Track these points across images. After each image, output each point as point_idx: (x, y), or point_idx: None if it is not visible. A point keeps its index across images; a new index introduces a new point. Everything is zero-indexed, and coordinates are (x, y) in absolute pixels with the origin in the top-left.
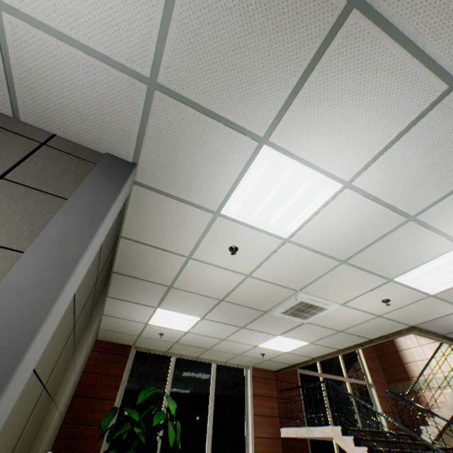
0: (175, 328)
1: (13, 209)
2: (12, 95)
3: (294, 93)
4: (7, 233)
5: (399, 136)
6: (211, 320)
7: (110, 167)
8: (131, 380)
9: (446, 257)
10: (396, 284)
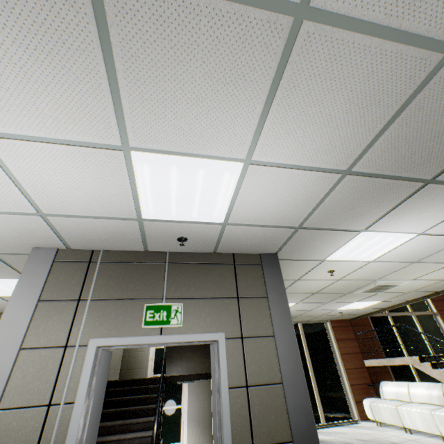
0: None
1: (254, 314)
2: (215, 246)
3: (386, 212)
4: (261, 328)
5: None
6: (303, 302)
7: (268, 264)
8: None
9: None
10: None
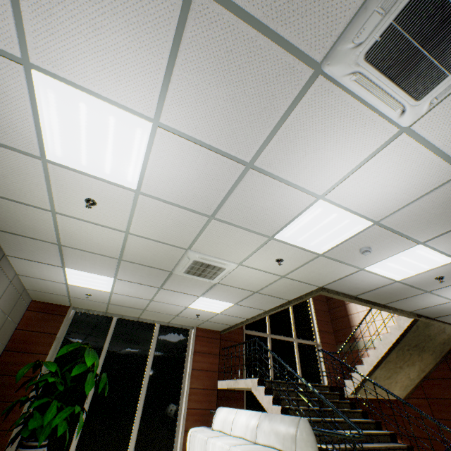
0: (97, 289)
1: None
2: None
3: None
4: None
5: (175, 57)
6: (126, 280)
7: None
8: (68, 337)
9: (312, 213)
10: (279, 242)
